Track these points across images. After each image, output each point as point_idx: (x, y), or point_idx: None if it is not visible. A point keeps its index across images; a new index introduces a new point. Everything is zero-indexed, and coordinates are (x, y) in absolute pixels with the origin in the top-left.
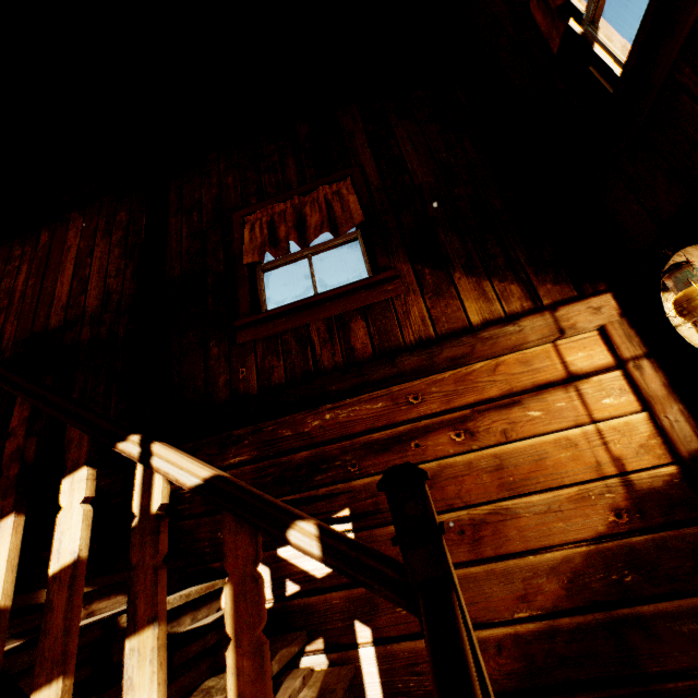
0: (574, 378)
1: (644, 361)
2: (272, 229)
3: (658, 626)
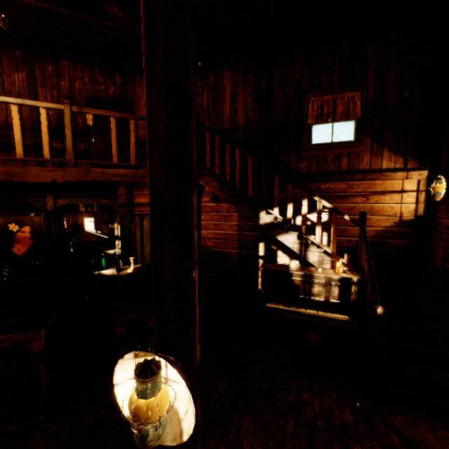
0: (402, 192)
1: (423, 192)
2: (321, 108)
3: (389, 243)
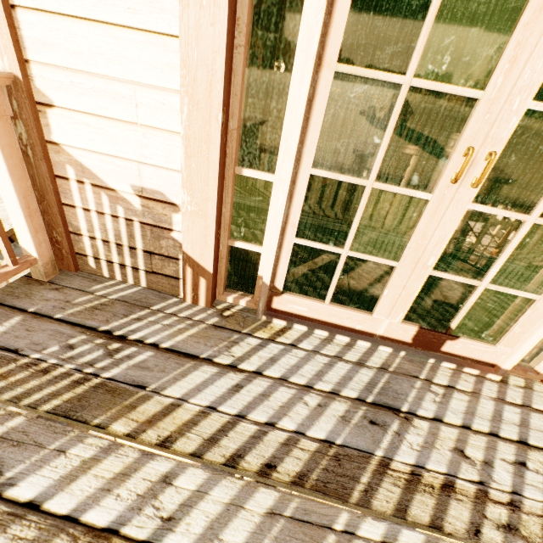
0: None
1: None
2: None
3: None
